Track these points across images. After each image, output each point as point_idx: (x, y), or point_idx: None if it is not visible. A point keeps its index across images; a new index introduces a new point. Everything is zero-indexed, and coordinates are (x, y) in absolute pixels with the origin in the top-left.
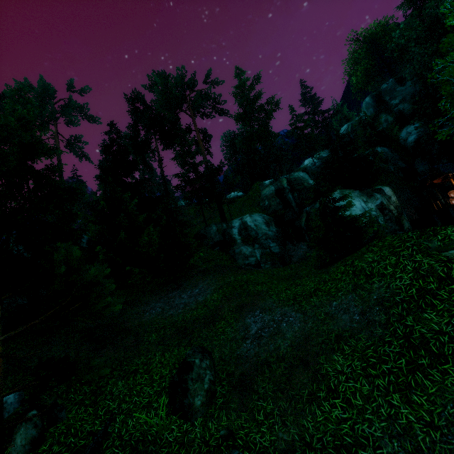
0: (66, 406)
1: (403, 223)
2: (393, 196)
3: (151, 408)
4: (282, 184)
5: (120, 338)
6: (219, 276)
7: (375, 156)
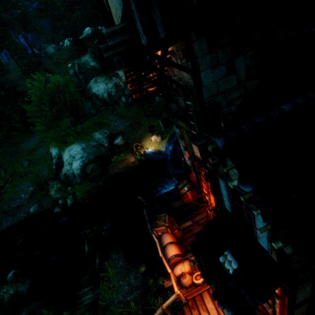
0: (9, 168)
1: (125, 92)
2: (123, 76)
3: (21, 167)
4: (75, 69)
5: (17, 154)
6: (41, 133)
7: None
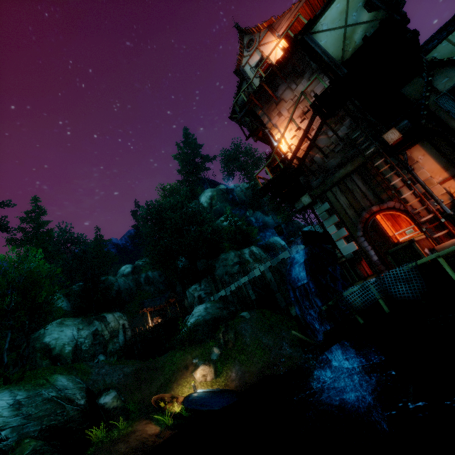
0: None
1: (108, 346)
2: (113, 322)
3: None
4: None
5: None
6: None
7: (146, 278)
